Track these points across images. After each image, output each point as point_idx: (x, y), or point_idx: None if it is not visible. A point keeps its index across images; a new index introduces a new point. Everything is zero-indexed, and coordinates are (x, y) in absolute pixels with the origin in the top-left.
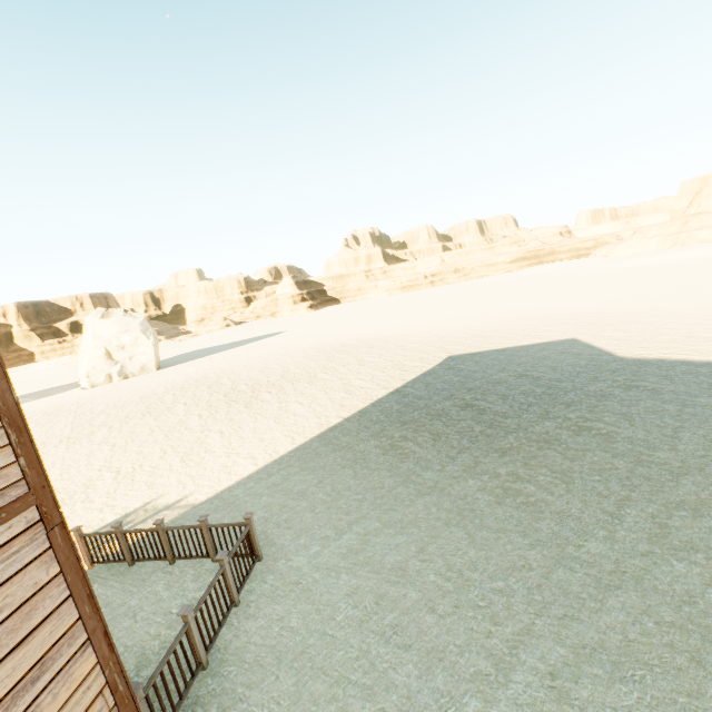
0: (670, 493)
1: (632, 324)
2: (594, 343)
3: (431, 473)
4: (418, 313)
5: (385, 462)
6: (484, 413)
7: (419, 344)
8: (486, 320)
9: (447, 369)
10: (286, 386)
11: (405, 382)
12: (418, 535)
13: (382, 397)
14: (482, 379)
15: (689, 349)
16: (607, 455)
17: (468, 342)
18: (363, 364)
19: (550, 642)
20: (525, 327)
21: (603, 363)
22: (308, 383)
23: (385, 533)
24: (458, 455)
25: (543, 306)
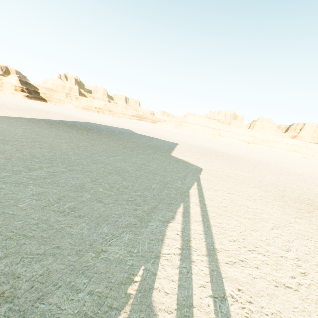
0: (120, 140)
1: (147, 132)
2: (134, 131)
3: (62, 128)
4: (85, 114)
5: (47, 125)
6: (89, 128)
7: (79, 118)
8: (109, 122)
9: (85, 123)
10: (3, 107)
11: (66, 120)
12: (51, 131)
13: (53, 119)
14: (94, 126)
15: (152, 135)
16: (113, 136)
17: (98, 122)
18: (49, 114)
19: (75, 140)
20: (119, 125)
21: (131, 132)
22: (17, 110)
23: (39, 129)
24: (74, 129)
25: (130, 125)
